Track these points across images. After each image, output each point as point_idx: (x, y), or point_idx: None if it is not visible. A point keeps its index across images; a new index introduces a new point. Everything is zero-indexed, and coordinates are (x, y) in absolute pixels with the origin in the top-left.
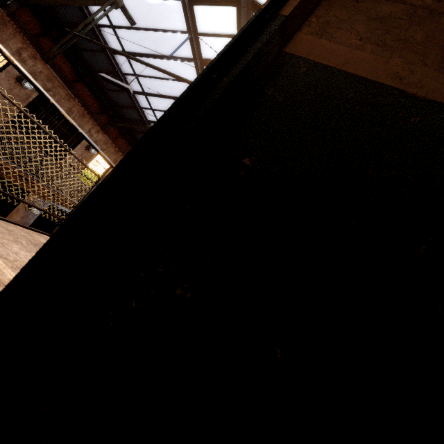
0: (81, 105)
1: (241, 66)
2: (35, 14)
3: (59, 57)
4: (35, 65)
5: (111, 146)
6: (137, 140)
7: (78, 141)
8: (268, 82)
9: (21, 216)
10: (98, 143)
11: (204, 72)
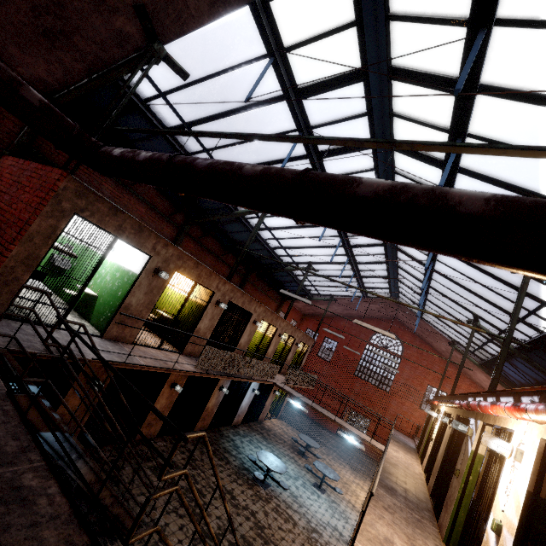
0: (227, 268)
1: (533, 535)
2: (198, 224)
3: (212, 243)
4: (224, 288)
5: (268, 311)
6: (272, 276)
7: (247, 320)
8: (539, 520)
9: (215, 397)
10: (260, 314)
11: (516, 535)
